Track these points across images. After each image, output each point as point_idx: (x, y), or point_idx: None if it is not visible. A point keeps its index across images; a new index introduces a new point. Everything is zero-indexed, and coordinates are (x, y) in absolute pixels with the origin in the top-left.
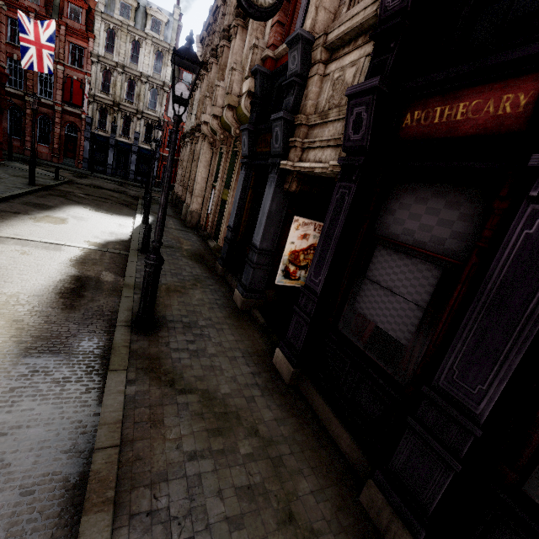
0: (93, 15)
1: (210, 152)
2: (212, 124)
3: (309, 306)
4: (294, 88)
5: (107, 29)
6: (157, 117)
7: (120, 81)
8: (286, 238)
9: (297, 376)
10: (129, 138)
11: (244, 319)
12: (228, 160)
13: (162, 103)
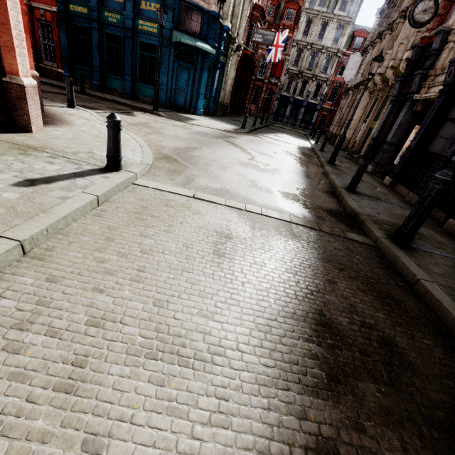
0: (300, 12)
1: (367, 99)
2: (376, 79)
3: (407, 154)
4: (432, 56)
5: (307, 20)
6: (326, 78)
7: (306, 55)
8: (407, 138)
9: (393, 184)
10: (302, 96)
11: (371, 174)
12: (381, 102)
13: (333, 66)
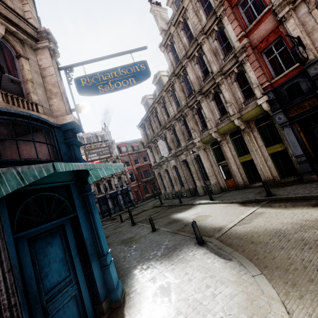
0: None
1: (205, 153)
2: (215, 135)
3: None
4: None
5: None
6: (121, 171)
7: None
8: None
9: None
10: (113, 189)
11: None
12: (231, 145)
13: None
